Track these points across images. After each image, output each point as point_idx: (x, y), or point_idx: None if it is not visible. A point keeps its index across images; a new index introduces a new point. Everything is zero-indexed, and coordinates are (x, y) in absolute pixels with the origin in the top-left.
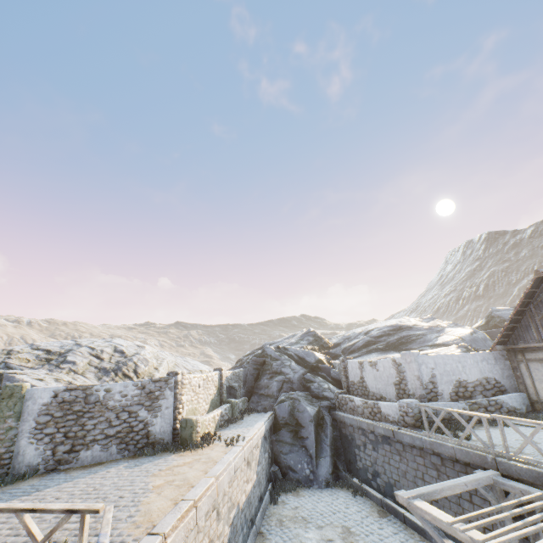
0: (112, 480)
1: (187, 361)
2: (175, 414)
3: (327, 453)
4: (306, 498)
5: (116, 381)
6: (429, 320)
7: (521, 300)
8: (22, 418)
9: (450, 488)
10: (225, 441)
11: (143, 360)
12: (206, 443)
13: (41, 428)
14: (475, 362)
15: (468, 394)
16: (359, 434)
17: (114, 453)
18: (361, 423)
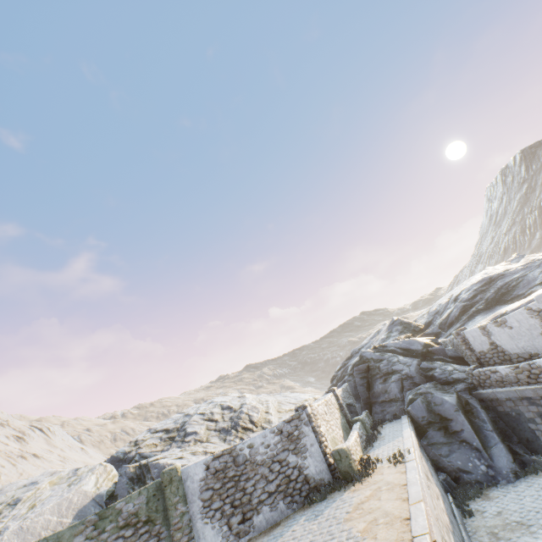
0: (307, 538)
1: (286, 395)
2: (322, 449)
3: (496, 440)
4: (502, 498)
5: (240, 437)
6: (518, 259)
7: None
8: (188, 500)
9: None
10: (388, 461)
11: (252, 408)
12: (368, 469)
13: (209, 505)
14: None
15: None
16: (525, 406)
17: (284, 509)
18: (522, 393)
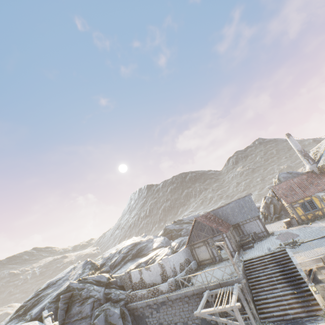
0: None
1: None
2: None
3: None
4: None
5: None
6: (145, 236)
7: (192, 227)
8: None
9: (204, 301)
10: None
11: None
12: None
13: None
14: (182, 254)
15: (183, 267)
16: (147, 309)
17: None
18: (148, 302)
